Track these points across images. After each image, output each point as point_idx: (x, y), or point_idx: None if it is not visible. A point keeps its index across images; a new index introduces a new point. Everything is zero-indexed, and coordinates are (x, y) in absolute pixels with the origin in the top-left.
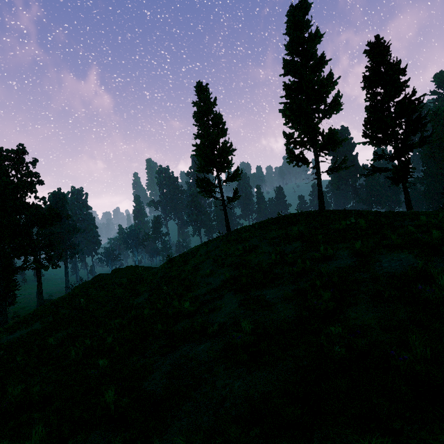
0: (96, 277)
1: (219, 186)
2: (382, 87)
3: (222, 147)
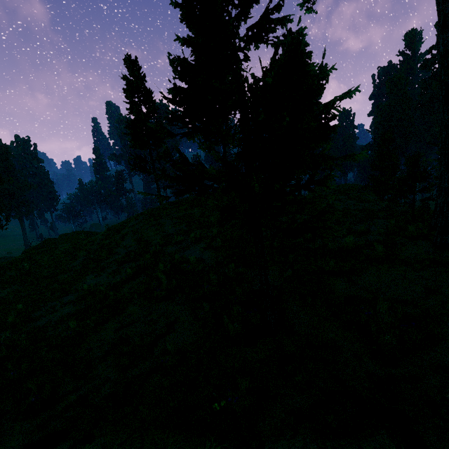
0: (45, 242)
1: (151, 164)
2: None
3: (150, 128)
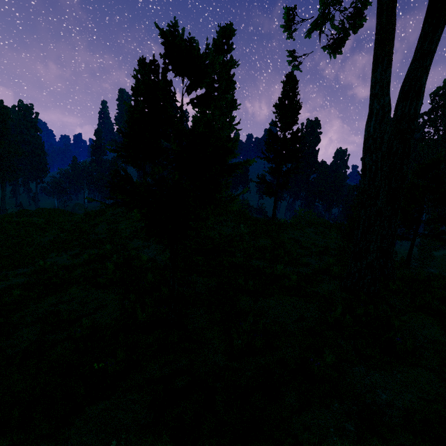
0: (20, 212)
1: None
2: (282, 118)
3: None
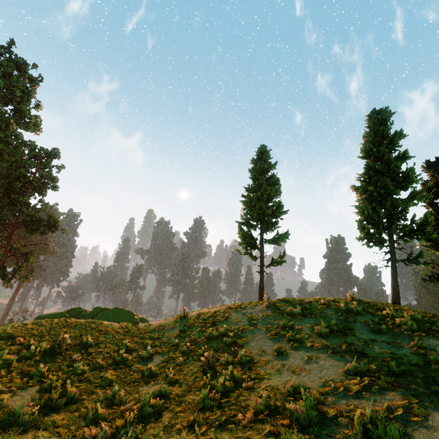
0: (72, 310)
1: (261, 245)
2: None
3: (277, 205)
